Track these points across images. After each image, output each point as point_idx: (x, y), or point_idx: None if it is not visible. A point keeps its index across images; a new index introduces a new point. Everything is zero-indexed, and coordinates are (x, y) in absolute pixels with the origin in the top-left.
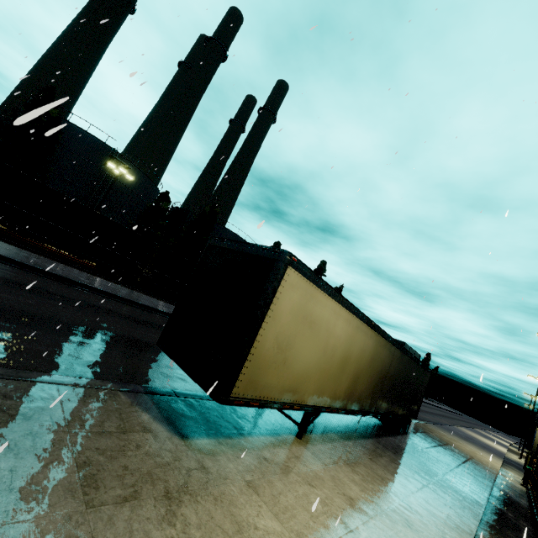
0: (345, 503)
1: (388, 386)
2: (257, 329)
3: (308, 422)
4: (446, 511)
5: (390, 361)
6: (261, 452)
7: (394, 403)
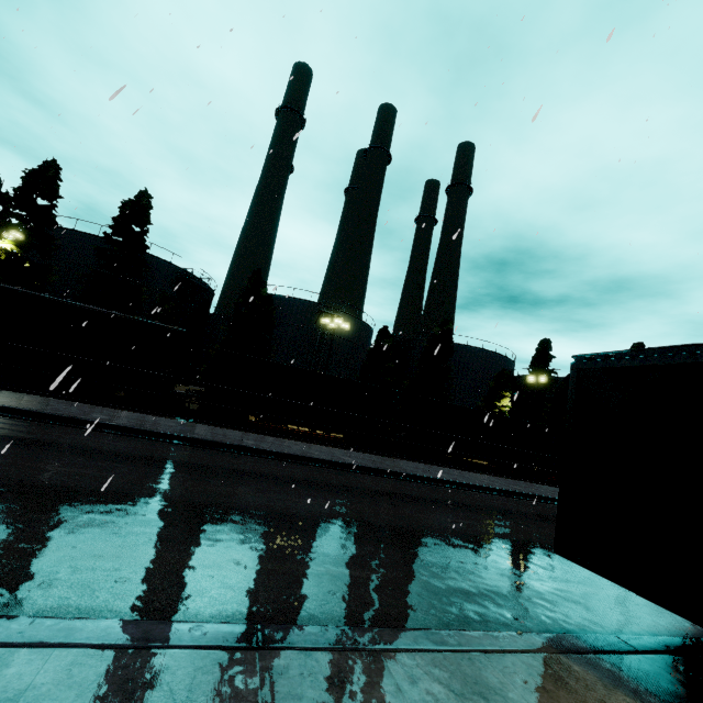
0: None
1: None
2: None
3: None
4: None
5: None
6: None
7: None
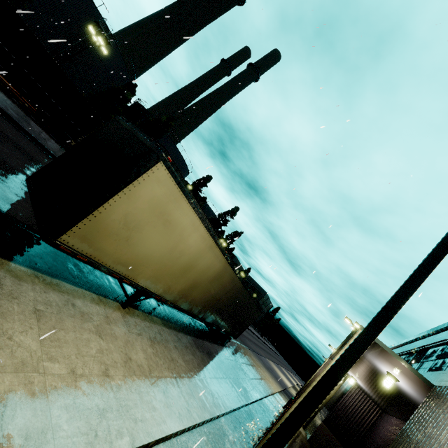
0: (121, 359)
1: (221, 305)
2: (108, 197)
3: (137, 299)
4: (206, 397)
5: (230, 287)
6: (74, 300)
7: (221, 320)
